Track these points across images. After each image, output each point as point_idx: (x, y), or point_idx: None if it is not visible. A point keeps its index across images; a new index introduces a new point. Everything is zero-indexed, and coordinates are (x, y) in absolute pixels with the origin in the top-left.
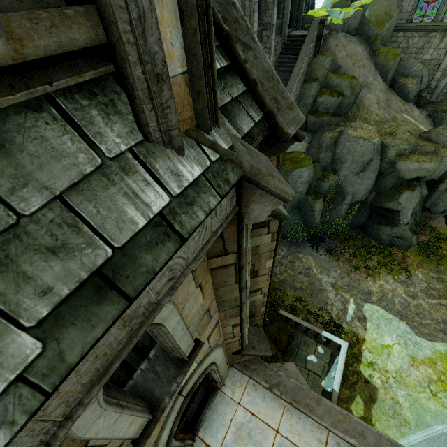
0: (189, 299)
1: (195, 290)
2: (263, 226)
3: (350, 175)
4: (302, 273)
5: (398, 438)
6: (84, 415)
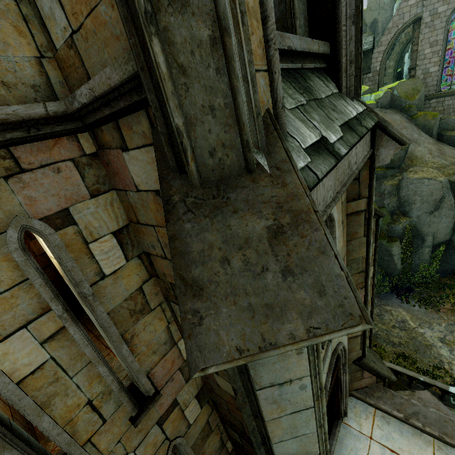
0: (339, 229)
1: (341, 224)
2: None
3: (423, 215)
4: (396, 327)
5: None
6: None
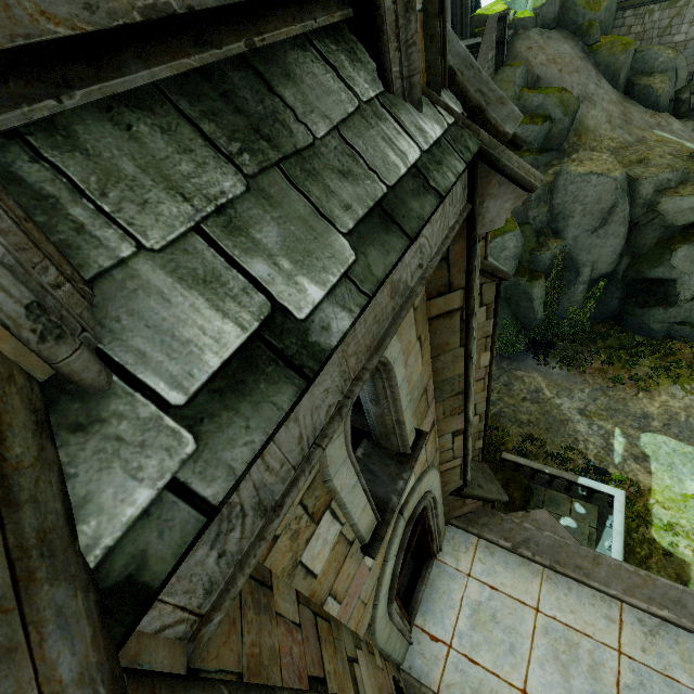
0: (410, 355)
1: (416, 343)
2: None
3: (582, 236)
4: (526, 399)
5: None
6: (335, 445)
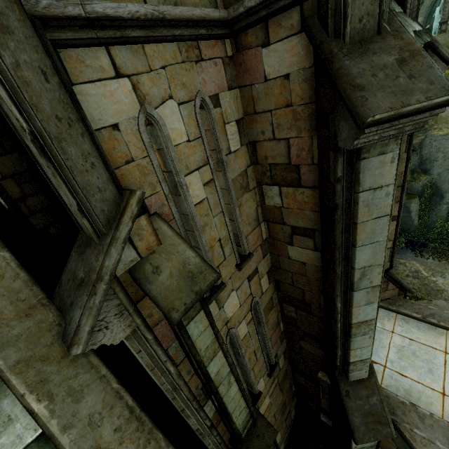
0: None
1: None
2: None
3: (444, 172)
4: (409, 276)
5: None
6: None
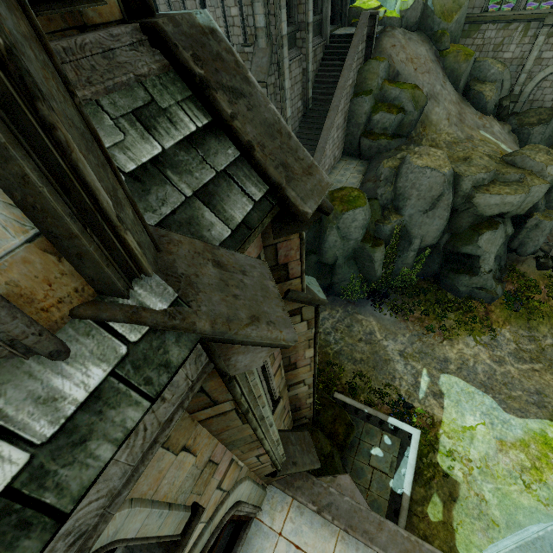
0: (166, 475)
1: (176, 457)
2: (294, 314)
3: (416, 214)
4: (362, 340)
5: (485, 545)
6: None
